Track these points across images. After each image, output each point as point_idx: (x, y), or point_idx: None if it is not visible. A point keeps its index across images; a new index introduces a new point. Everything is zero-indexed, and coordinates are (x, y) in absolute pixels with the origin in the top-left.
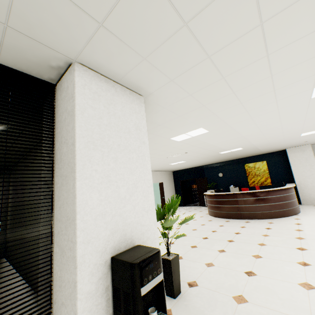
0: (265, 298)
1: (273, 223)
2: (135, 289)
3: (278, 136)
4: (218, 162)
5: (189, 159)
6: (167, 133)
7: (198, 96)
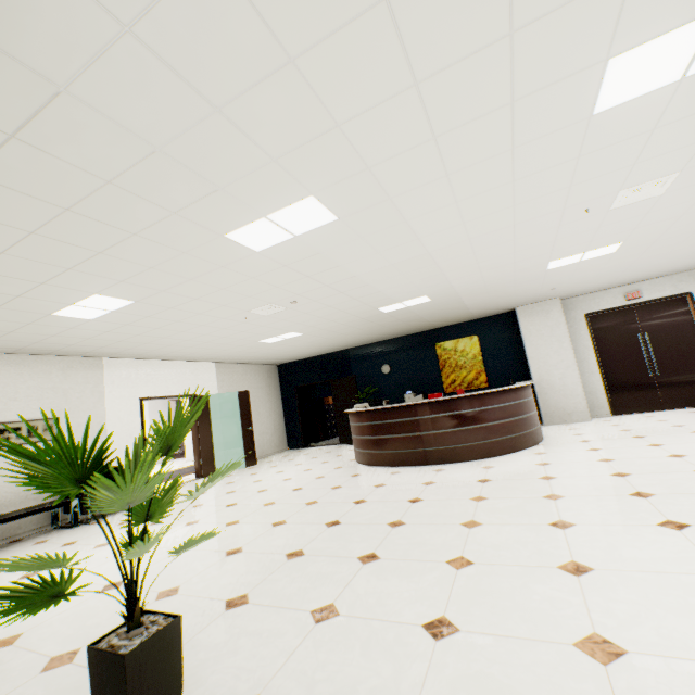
0: None
1: (494, 467)
2: None
3: (505, 265)
4: (381, 341)
5: (310, 326)
6: (204, 206)
7: None
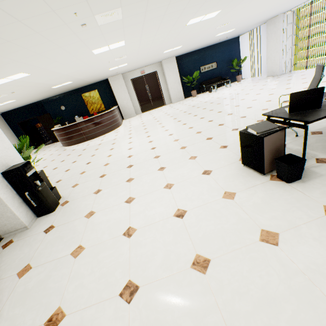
0: (93, 167)
1: (106, 136)
2: (24, 175)
3: (95, 72)
4: (56, 95)
5: (20, 97)
6: None
7: (9, 57)
